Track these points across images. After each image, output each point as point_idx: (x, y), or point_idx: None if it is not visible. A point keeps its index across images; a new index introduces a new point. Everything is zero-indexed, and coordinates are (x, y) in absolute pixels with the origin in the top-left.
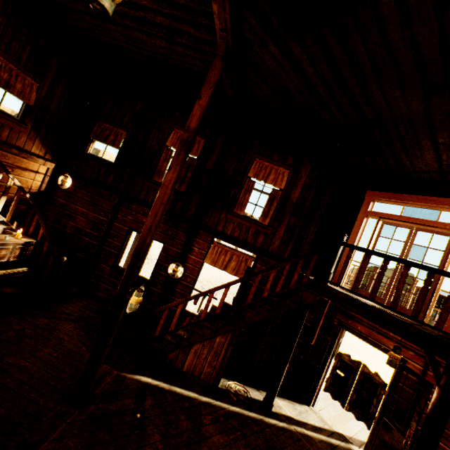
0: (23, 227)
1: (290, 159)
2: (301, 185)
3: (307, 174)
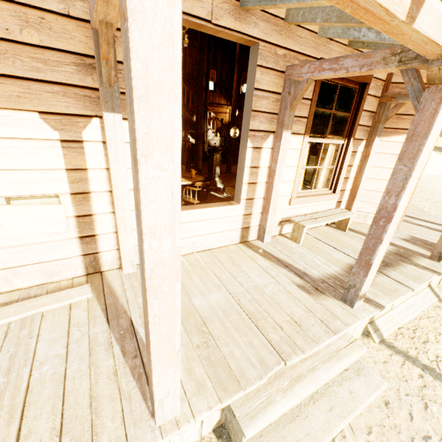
0: (221, 134)
1: None
2: None
3: None
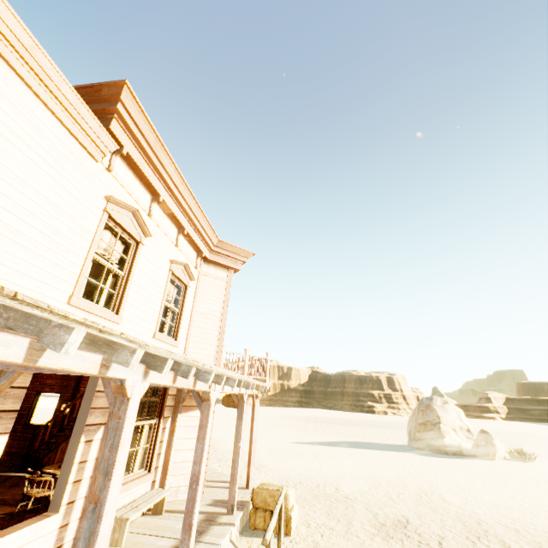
0: None
1: None
2: None
3: None
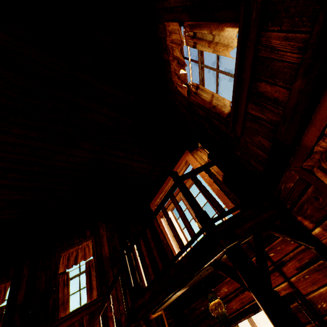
0: None
1: (87, 232)
2: (106, 240)
3: (105, 230)
